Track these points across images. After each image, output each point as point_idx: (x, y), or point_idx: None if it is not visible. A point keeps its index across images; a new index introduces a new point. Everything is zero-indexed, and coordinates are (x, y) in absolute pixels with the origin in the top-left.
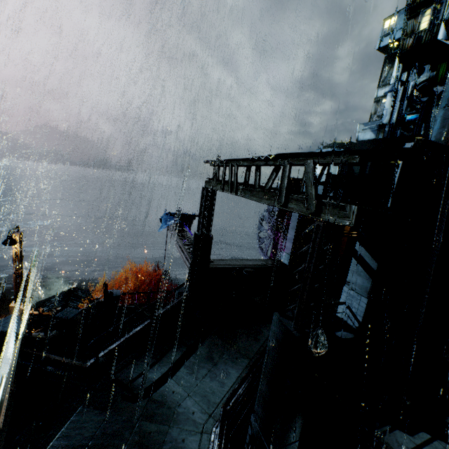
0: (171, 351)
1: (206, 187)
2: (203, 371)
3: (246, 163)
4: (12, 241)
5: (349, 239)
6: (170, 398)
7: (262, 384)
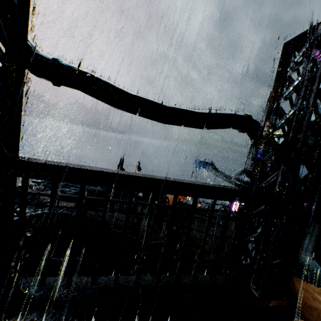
0: None
1: None
2: None
3: None
4: (141, 169)
5: None
6: None
7: None
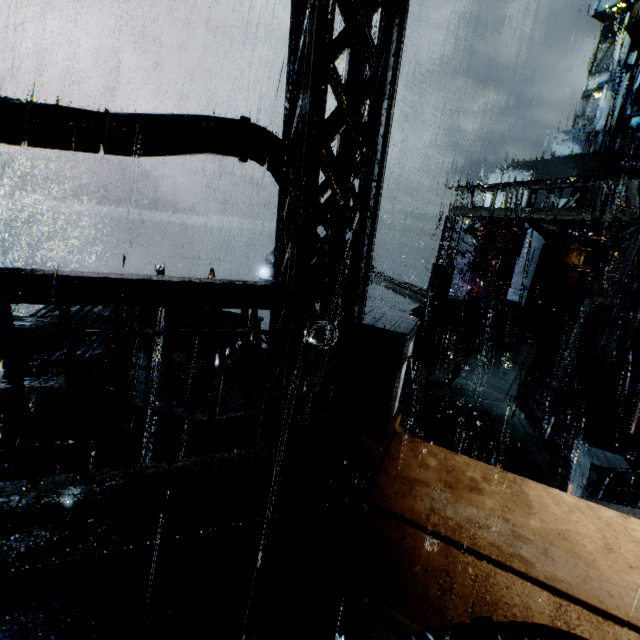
0: (444, 362)
1: (454, 215)
2: (482, 373)
3: (537, 187)
4: None
5: (580, 275)
6: (466, 387)
7: (569, 355)
